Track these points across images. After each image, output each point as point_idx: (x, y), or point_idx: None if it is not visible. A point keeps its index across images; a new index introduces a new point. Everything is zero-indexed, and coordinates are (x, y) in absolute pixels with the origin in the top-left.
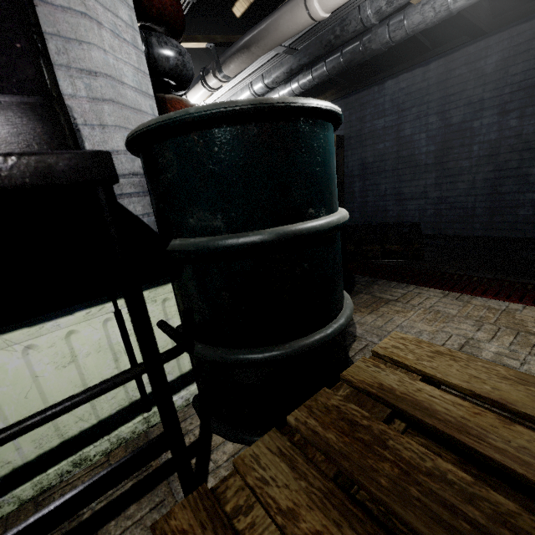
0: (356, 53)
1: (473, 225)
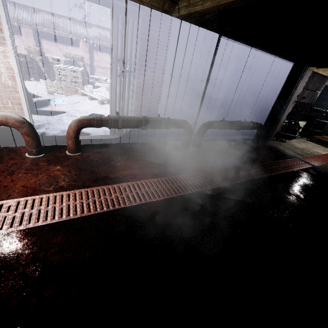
0: None
1: None
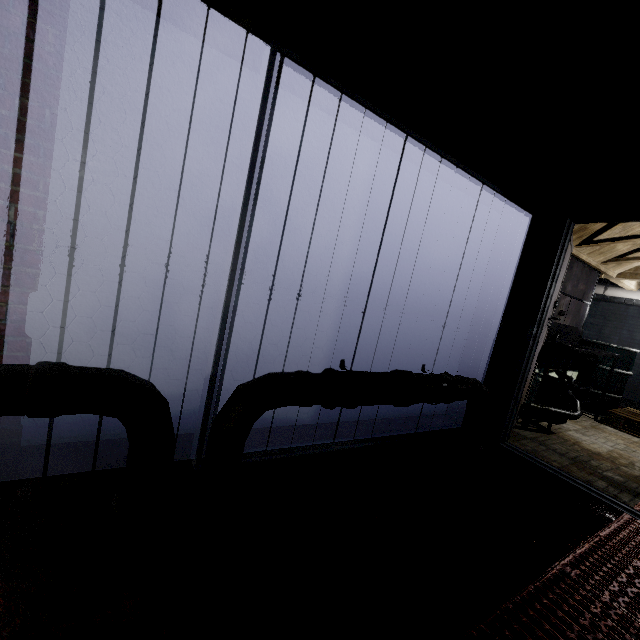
0: (604, 298)
1: (634, 395)
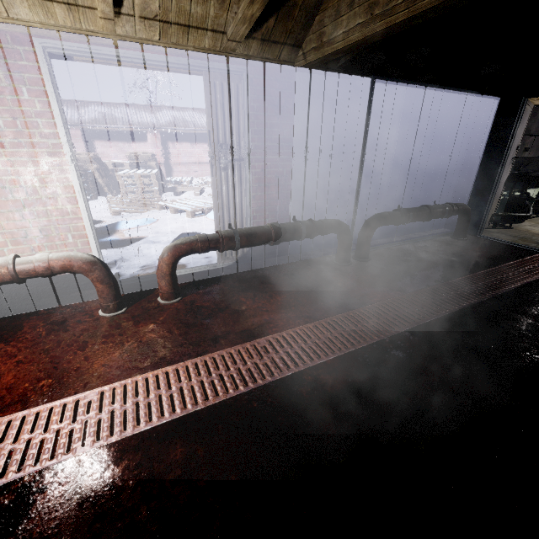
0: None
1: None
